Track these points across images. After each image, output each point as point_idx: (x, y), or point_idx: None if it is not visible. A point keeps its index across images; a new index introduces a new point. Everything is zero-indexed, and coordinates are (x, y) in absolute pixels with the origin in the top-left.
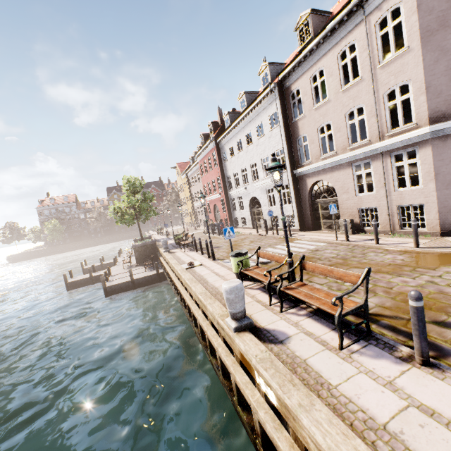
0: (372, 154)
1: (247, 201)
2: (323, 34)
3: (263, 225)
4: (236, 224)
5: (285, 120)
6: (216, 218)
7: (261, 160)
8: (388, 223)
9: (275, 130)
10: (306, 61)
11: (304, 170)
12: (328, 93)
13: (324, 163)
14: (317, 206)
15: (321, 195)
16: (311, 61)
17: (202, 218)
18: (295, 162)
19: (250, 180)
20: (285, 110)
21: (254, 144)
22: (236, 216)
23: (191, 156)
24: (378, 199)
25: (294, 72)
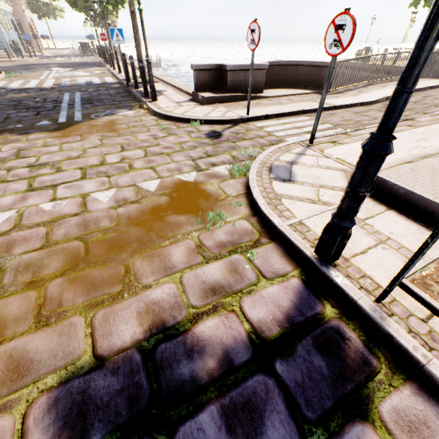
0: None
1: None
2: None
3: None
4: None
5: None
6: None
7: None
8: None
9: None
10: None
11: None
12: None
13: None
14: None
15: None
16: None
17: None
18: None
19: None
20: None
21: None
22: None
23: None
24: None
25: None
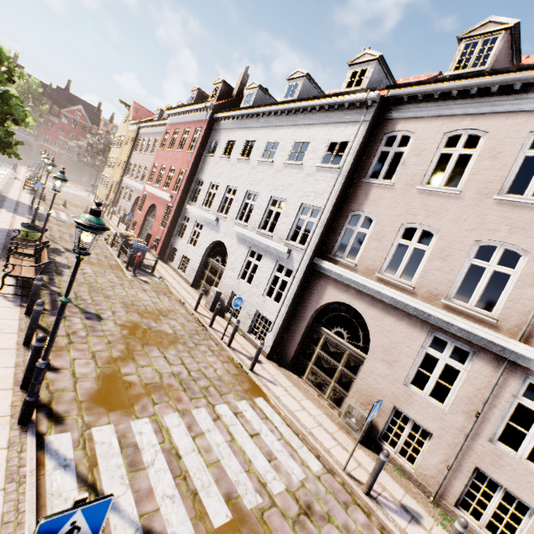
0: (487, 348)
1: (208, 241)
2: (533, 74)
3: (211, 298)
4: (169, 257)
5: (353, 168)
6: (145, 224)
7: (271, 198)
8: (437, 478)
9: (327, 172)
10: (459, 101)
11: (334, 271)
12: (466, 182)
13: (381, 290)
14: (318, 337)
15: (324, 311)
16: (468, 106)
17: (124, 207)
18: (326, 245)
19: (233, 213)
20: (363, 153)
21: (274, 166)
22: (176, 247)
23: (161, 108)
24: (444, 425)
25: (422, 103)
